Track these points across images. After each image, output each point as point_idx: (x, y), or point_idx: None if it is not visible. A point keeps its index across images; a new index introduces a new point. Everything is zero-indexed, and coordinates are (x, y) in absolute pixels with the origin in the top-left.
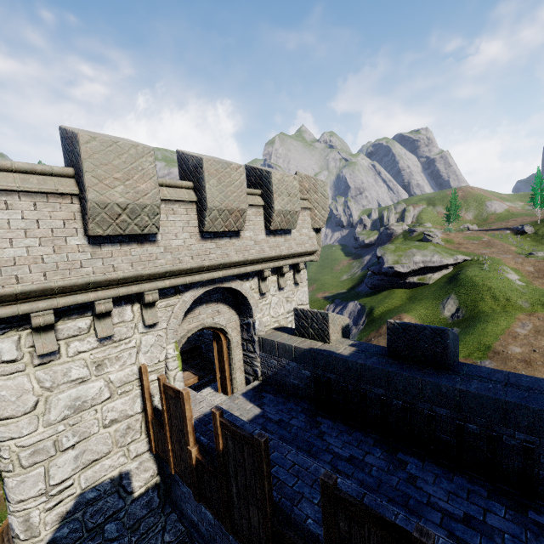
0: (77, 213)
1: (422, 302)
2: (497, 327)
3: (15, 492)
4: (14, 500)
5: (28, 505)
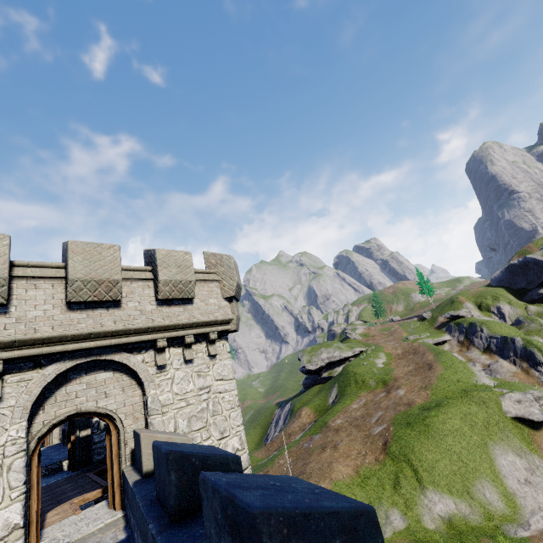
0: None
1: (320, 393)
2: (342, 406)
3: None
4: None
5: None
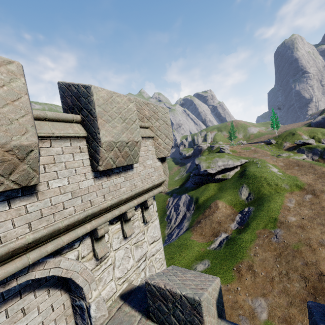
0: None
1: (227, 191)
2: (276, 204)
3: None
4: None
5: None
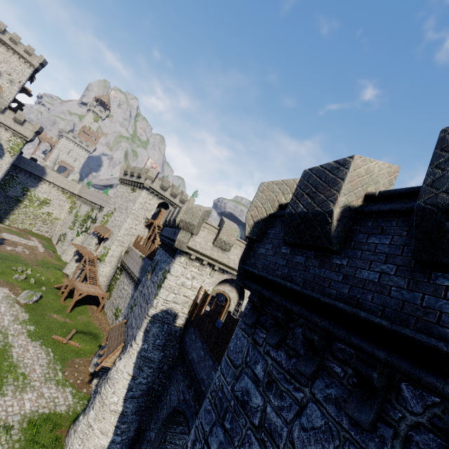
0: (214, 238)
1: None
2: None
3: (161, 294)
4: (159, 295)
5: (160, 299)
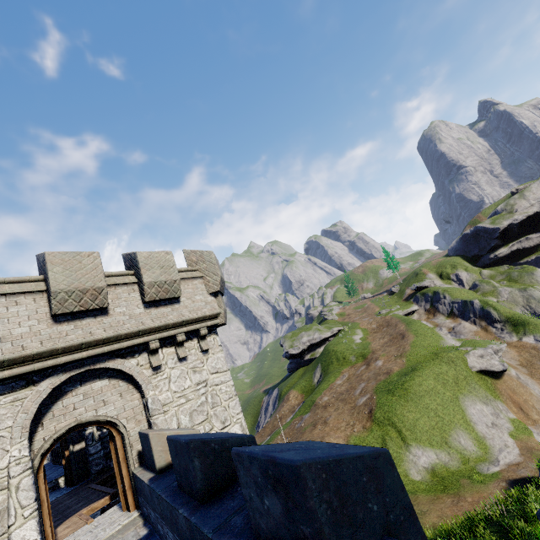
0: None
1: (305, 375)
2: (327, 384)
3: None
4: None
5: None
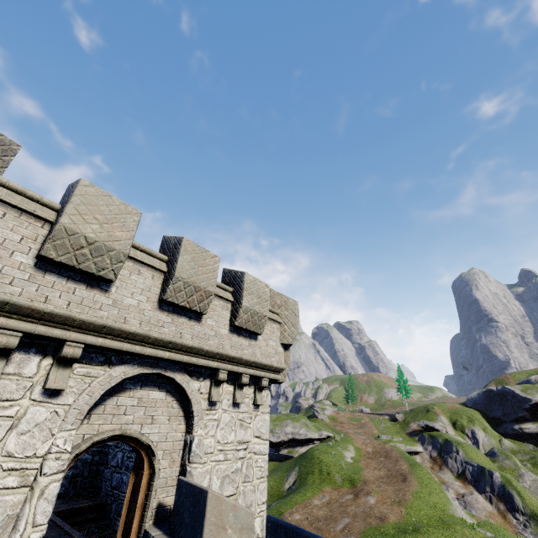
0: None
1: (276, 473)
2: (302, 497)
3: None
4: None
5: None
